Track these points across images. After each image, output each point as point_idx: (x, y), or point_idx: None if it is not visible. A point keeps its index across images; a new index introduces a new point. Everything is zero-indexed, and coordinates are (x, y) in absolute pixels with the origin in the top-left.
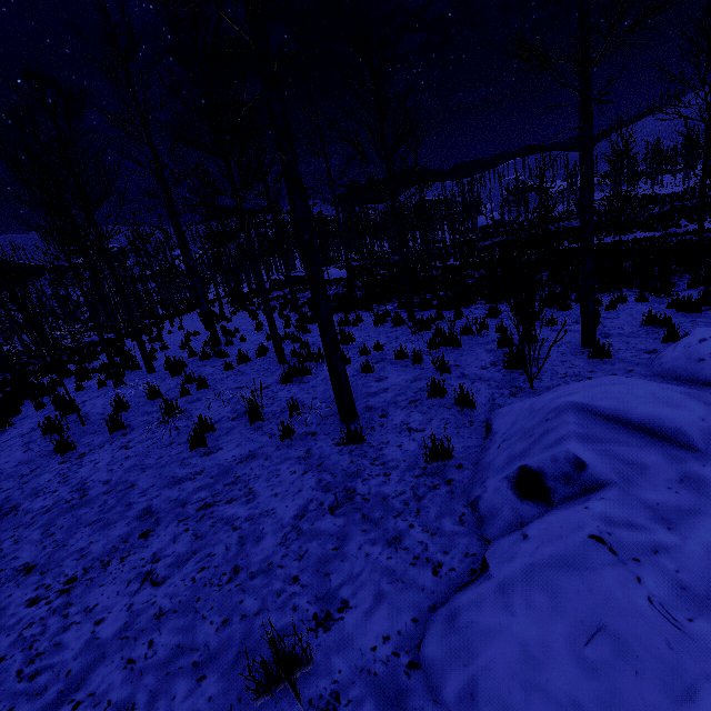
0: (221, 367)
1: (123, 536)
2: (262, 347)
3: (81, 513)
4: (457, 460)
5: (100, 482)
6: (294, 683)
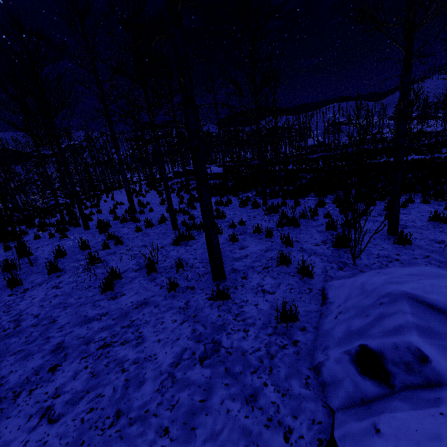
0: (134, 229)
1: (37, 368)
2: (163, 217)
3: (11, 342)
4: (301, 322)
5: (32, 315)
6: None
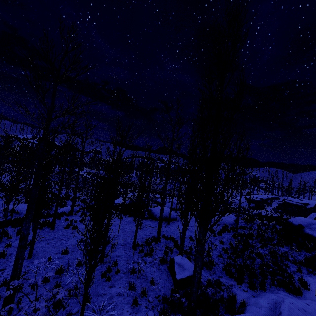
0: None
1: None
2: None
3: None
4: None
5: None
6: None
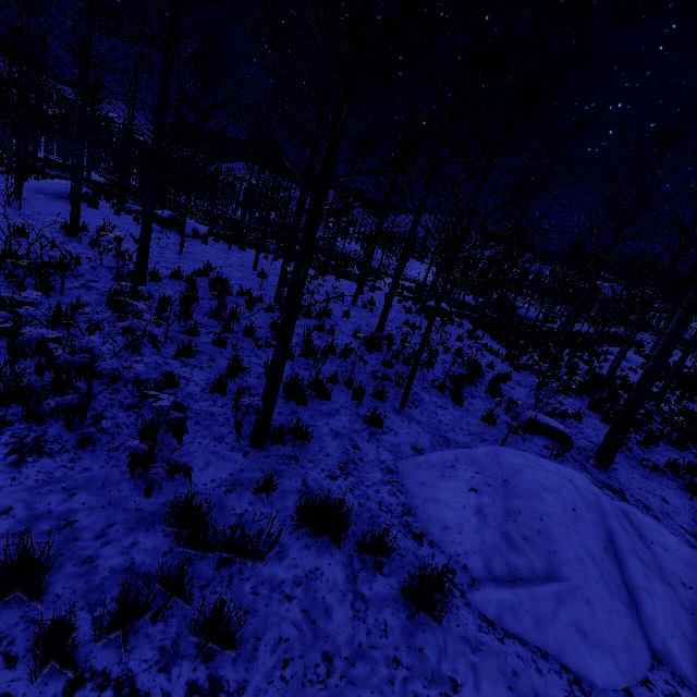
0: None
1: None
2: (2, 164)
3: None
4: None
5: None
6: None
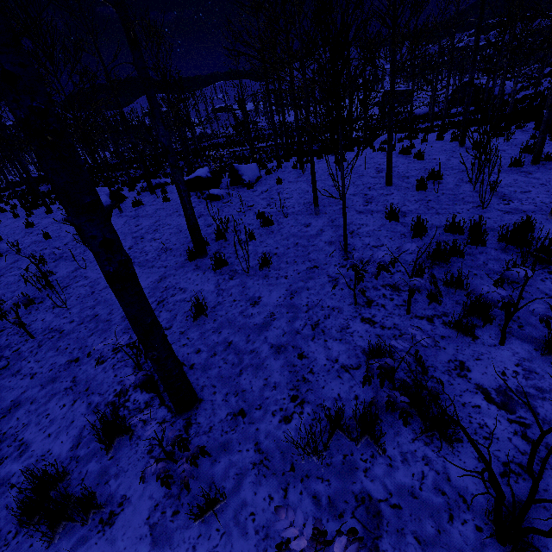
0: None
1: None
2: (13, 206)
3: None
4: None
5: None
6: (31, 223)
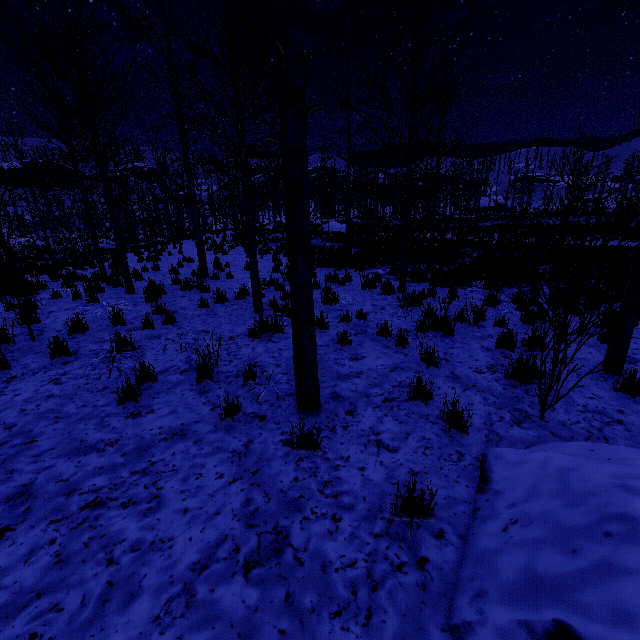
0: (198, 302)
1: None
2: (244, 289)
3: None
4: (436, 520)
5: (3, 425)
6: None
